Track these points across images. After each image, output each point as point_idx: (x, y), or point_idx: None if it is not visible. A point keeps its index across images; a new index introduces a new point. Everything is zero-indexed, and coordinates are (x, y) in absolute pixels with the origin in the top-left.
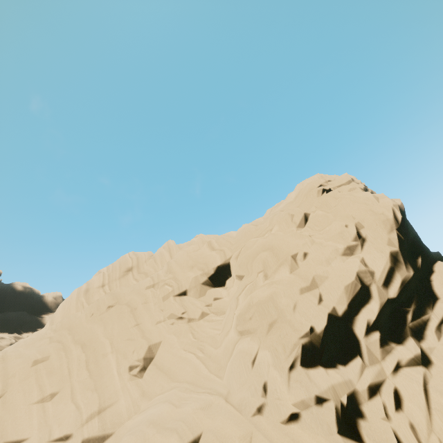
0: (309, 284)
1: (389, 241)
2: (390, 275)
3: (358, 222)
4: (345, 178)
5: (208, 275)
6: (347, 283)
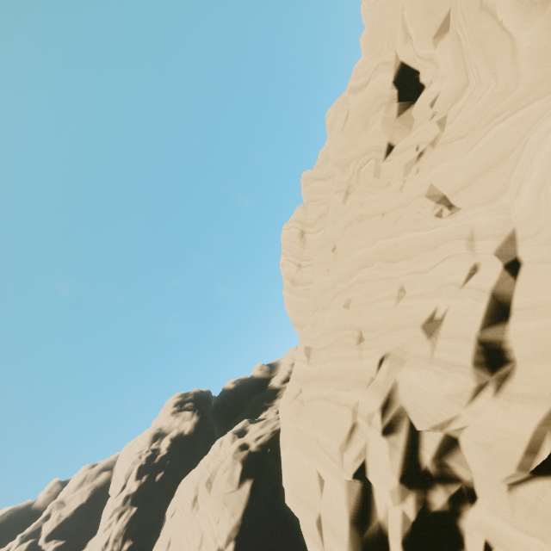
0: None
1: None
2: None
3: None
4: None
5: (393, 100)
6: None
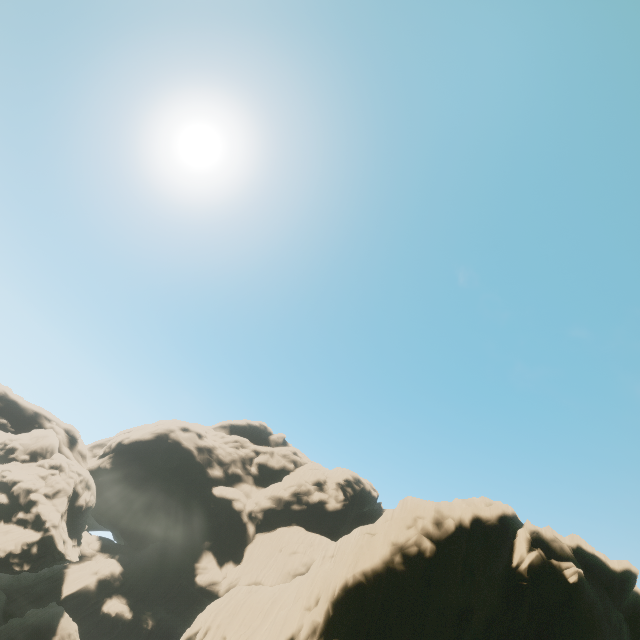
0: (286, 617)
1: (321, 610)
2: (306, 639)
3: (329, 581)
4: (403, 516)
5: None
6: (285, 628)
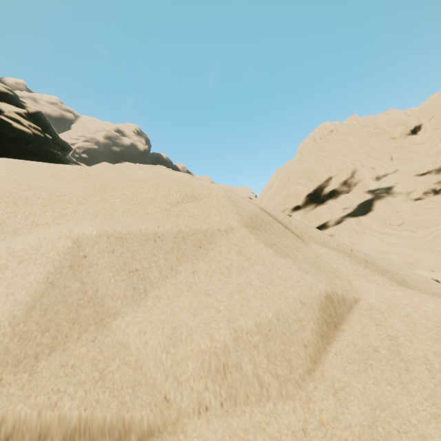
0: None
1: None
2: None
3: None
4: None
5: (409, 128)
6: None
